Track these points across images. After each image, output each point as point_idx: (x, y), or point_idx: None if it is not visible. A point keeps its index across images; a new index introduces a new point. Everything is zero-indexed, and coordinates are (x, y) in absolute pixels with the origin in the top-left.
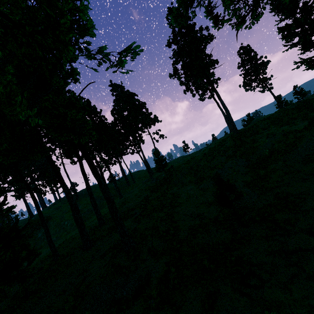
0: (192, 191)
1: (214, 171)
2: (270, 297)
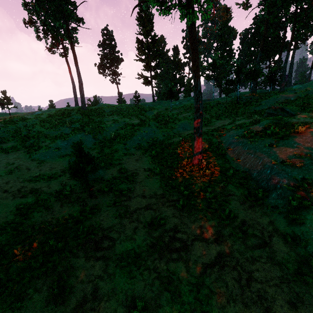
0: (18, 160)
1: (57, 141)
2: (121, 251)
